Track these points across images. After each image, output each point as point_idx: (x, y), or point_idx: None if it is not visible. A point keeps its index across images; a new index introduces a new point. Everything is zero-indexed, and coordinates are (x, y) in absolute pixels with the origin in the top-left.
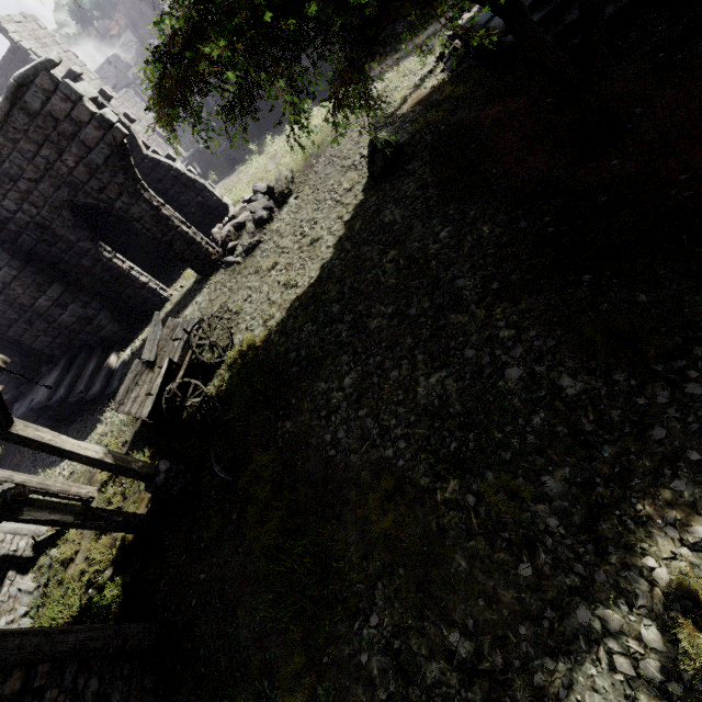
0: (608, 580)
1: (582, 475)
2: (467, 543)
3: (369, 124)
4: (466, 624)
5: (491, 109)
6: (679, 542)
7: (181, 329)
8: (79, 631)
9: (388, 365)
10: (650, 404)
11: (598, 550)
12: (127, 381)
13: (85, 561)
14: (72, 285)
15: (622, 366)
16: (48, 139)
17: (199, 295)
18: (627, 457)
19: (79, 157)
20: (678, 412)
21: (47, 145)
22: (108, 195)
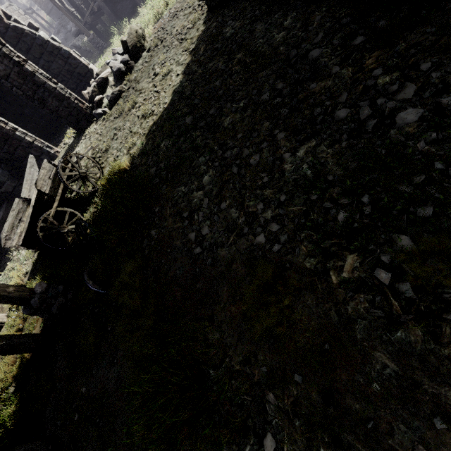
0: None
1: None
2: (390, 334)
3: None
4: None
5: None
6: None
7: None
8: None
9: (247, 152)
10: None
11: None
12: (10, 218)
13: None
14: None
15: None
16: None
17: (77, 146)
18: None
19: None
20: None
21: None
22: None
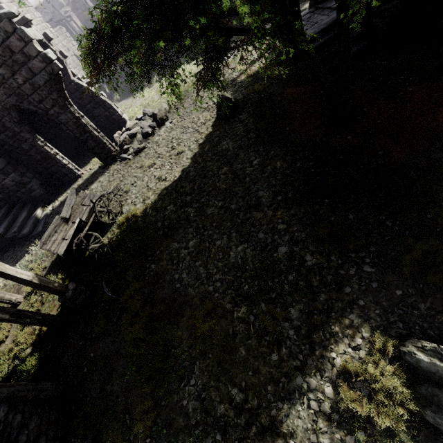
0: (313, 363)
1: (309, 308)
2: (247, 341)
3: (217, 95)
4: (241, 384)
5: (291, 90)
6: (348, 345)
7: (89, 199)
8: (10, 386)
9: (216, 237)
10: (346, 274)
11: (311, 348)
12: (50, 229)
13: (12, 342)
14: (14, 160)
15: (336, 252)
16: (5, 63)
17: (101, 176)
18: (331, 301)
19: (26, 78)
20: (358, 280)
21: (4, 67)
22: (44, 105)
